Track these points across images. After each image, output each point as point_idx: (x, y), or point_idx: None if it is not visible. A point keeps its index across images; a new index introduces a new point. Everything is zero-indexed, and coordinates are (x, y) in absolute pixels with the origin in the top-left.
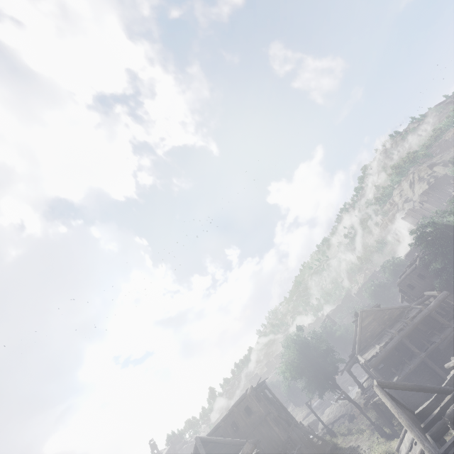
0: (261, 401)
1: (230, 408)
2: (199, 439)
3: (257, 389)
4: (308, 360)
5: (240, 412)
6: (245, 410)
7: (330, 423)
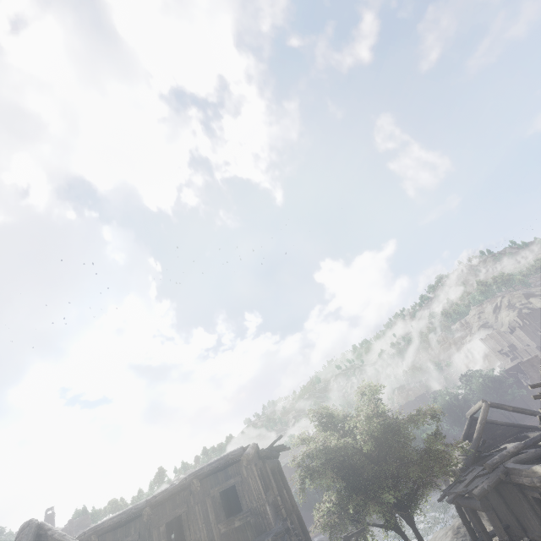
0: (268, 489)
1: (185, 477)
2: (33, 534)
3: (266, 459)
4: (367, 449)
5: (207, 498)
6: (223, 497)
7: None
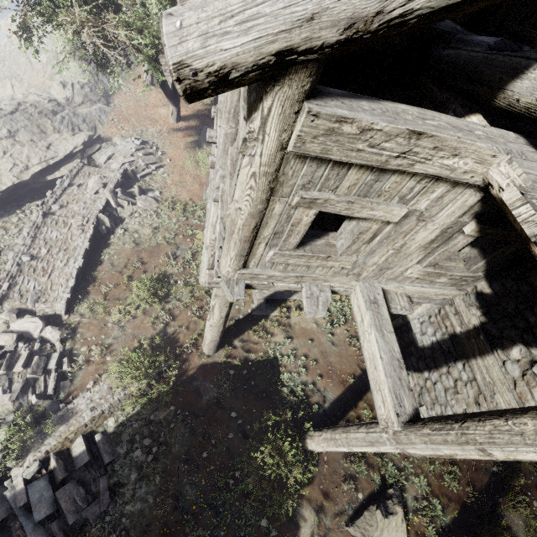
0: None
1: None
2: None
3: None
4: None
5: None
6: None
7: (50, 165)
